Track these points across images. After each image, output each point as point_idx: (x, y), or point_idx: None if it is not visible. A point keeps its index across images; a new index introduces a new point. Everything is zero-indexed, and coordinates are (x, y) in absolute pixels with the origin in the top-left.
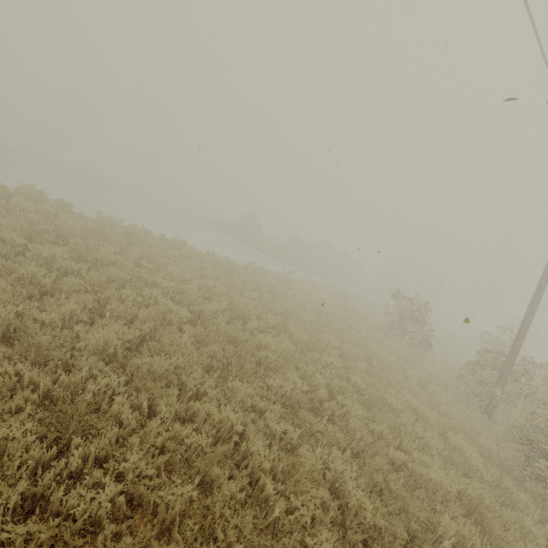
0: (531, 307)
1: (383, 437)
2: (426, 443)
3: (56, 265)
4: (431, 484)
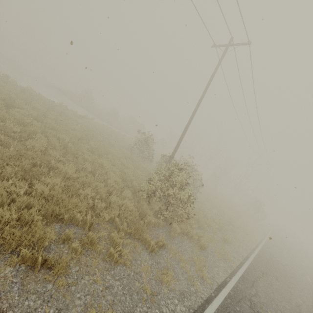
0: (183, 133)
1: (55, 158)
2: (87, 169)
3: None
4: (63, 172)
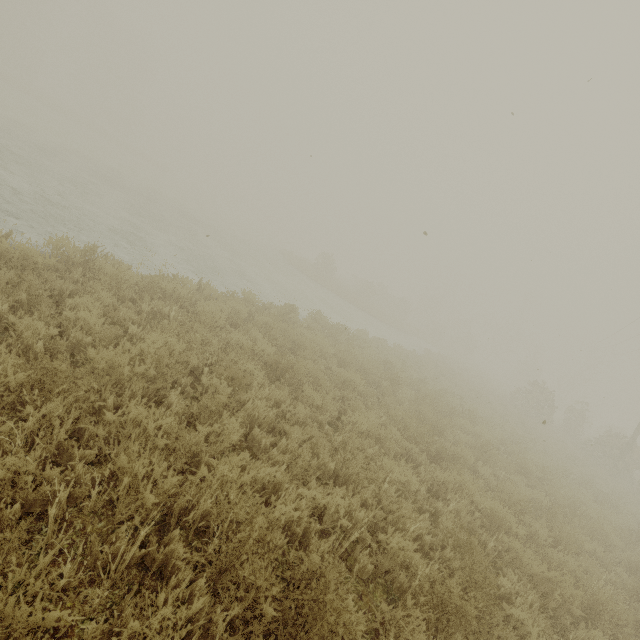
0: None
1: None
2: None
3: (494, 444)
4: None
